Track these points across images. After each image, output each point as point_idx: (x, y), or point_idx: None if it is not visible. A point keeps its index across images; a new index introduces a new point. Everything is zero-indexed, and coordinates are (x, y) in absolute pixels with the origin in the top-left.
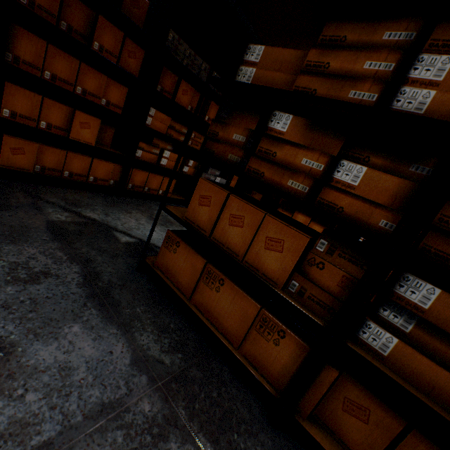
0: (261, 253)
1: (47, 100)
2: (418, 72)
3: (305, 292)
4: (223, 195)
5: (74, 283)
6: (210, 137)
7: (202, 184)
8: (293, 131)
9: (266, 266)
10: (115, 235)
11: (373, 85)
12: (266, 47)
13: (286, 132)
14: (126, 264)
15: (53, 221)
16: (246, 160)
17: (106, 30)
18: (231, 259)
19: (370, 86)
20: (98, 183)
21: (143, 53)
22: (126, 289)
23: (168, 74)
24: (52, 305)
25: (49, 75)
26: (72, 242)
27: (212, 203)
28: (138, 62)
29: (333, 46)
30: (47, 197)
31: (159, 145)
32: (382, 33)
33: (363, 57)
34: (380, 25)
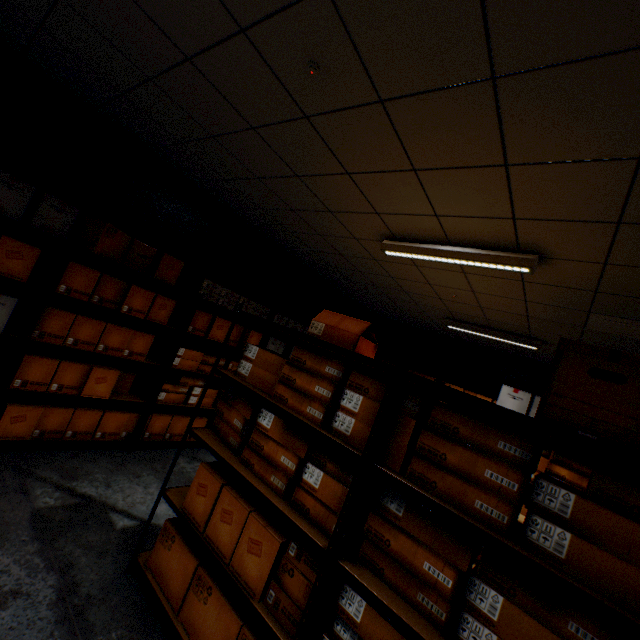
0: (244, 556)
1: (65, 363)
2: (345, 402)
3: (280, 604)
4: (218, 485)
5: (45, 602)
6: (218, 414)
7: (201, 470)
8: (275, 429)
9: (248, 571)
10: (112, 518)
11: (320, 405)
12: (260, 349)
13: (270, 429)
14: (114, 565)
15: (39, 509)
16: (244, 445)
17: (138, 294)
18: (218, 563)
19: (319, 406)
20: (107, 438)
21: (174, 303)
22: (107, 604)
23: (201, 314)
24: (14, 638)
25: (72, 340)
26: (55, 538)
27: (209, 493)
28: (169, 311)
29: (298, 367)
30: (39, 470)
31: (188, 383)
32: (325, 366)
33: (314, 381)
34: (324, 360)
